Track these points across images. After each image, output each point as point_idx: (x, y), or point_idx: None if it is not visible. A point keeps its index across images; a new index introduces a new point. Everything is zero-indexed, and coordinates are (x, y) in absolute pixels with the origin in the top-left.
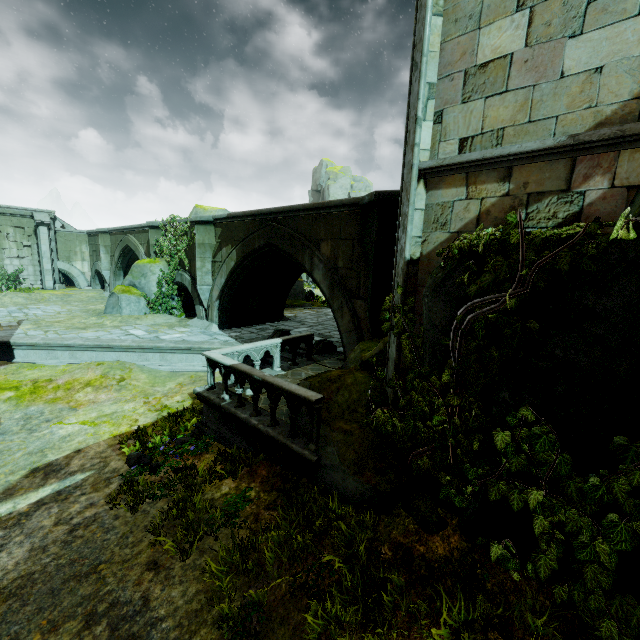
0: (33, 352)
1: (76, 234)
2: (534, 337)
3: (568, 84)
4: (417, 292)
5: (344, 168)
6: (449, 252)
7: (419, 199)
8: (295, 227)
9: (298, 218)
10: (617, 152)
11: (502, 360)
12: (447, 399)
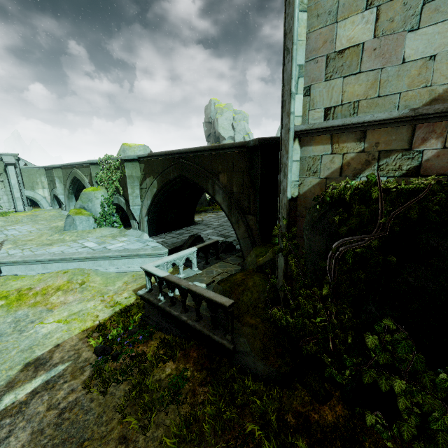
0: (15, 267)
1: (36, 169)
2: (392, 268)
3: (408, 68)
4: (297, 221)
5: (227, 105)
6: (323, 198)
7: (295, 153)
8: (199, 163)
9: (201, 156)
10: (447, 121)
11: (367, 280)
12: (327, 306)
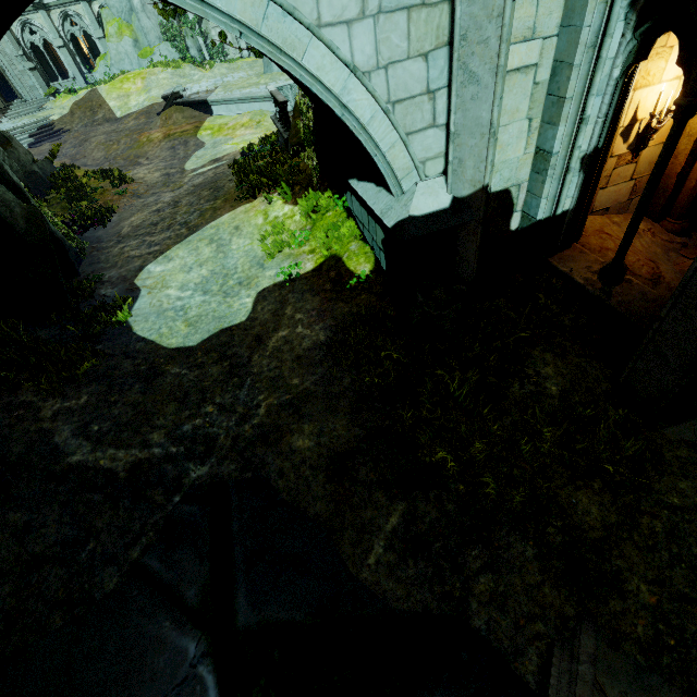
0: (220, 107)
1: None
2: None
3: None
4: None
5: None
6: None
7: None
8: None
9: None
10: None
11: None
12: None
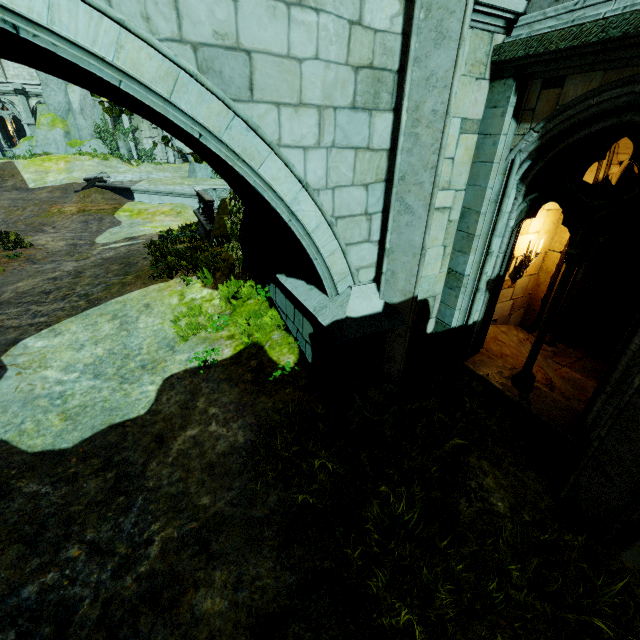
0: (142, 195)
1: None
2: None
3: None
4: None
5: None
6: None
7: None
8: None
9: None
10: None
11: None
12: None
